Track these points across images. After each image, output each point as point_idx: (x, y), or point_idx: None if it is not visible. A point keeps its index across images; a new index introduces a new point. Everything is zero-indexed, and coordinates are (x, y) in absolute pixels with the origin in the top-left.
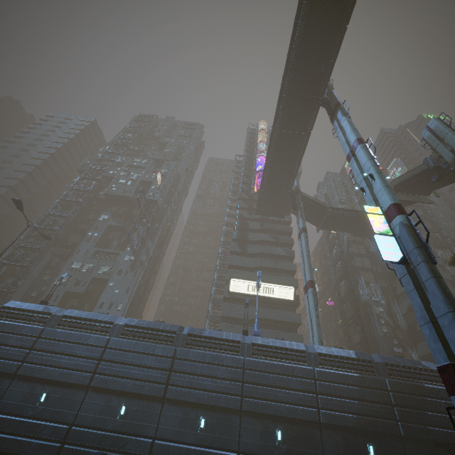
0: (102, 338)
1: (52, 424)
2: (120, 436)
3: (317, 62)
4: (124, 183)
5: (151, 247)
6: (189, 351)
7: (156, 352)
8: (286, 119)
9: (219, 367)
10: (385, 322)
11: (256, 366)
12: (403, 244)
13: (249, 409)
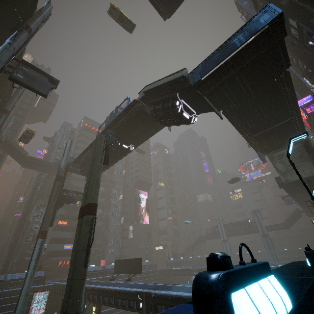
0: None
1: None
2: None
3: None
4: None
5: None
6: None
7: None
8: None
9: None
10: (34, 234)
11: None
12: None
13: None
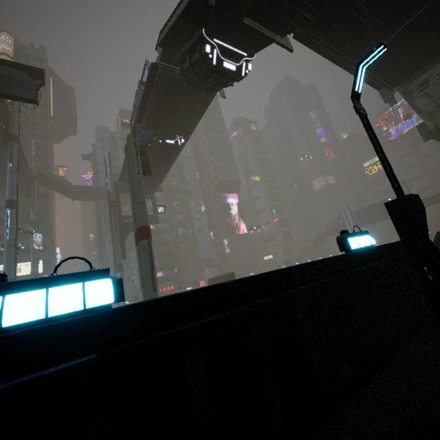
0: None
1: None
2: None
3: None
4: None
5: None
6: None
7: None
8: None
9: None
10: None
11: None
12: None
13: None
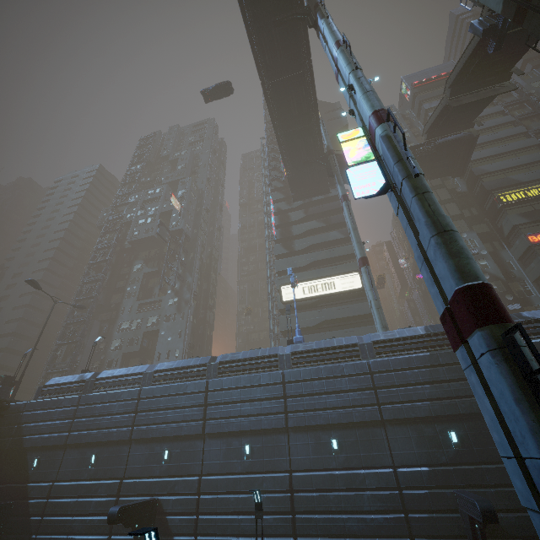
0: (134, 391)
1: (105, 482)
2: (167, 479)
3: None
4: (144, 222)
5: (191, 281)
6: (221, 380)
7: (187, 391)
8: (271, 63)
9: (256, 389)
10: (491, 277)
11: (297, 377)
12: (387, 166)
13: (295, 424)
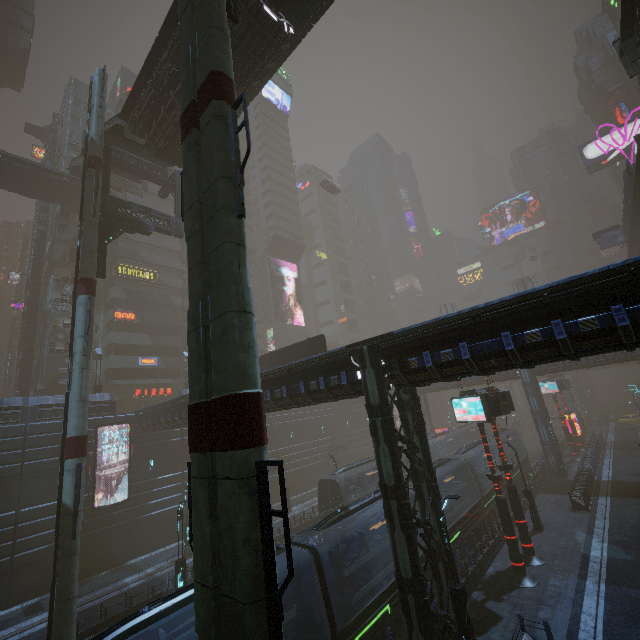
0: None
1: None
2: None
3: None
4: None
5: None
6: None
7: None
8: None
9: None
10: (66, 337)
11: None
12: None
13: None
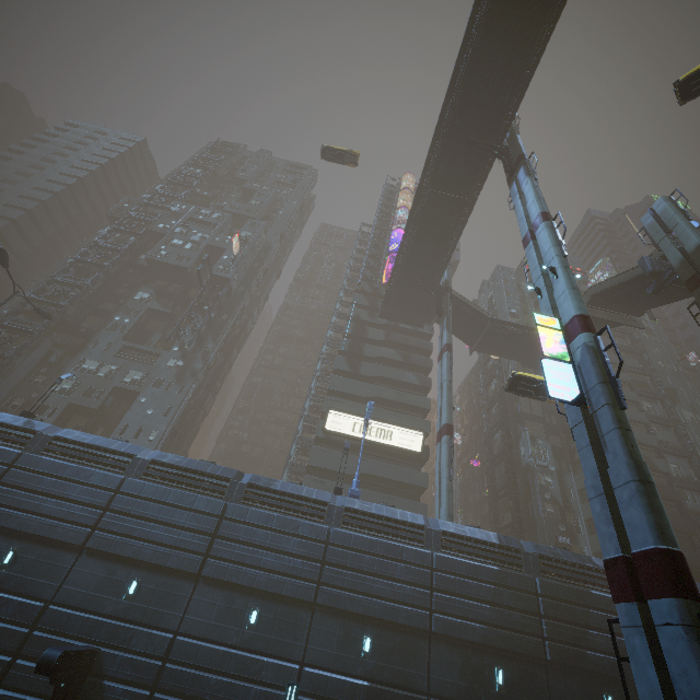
0: (113, 477)
1: (18, 599)
2: (124, 625)
3: (498, 86)
4: (180, 245)
5: (211, 349)
6: (247, 510)
7: (194, 507)
8: (442, 173)
9: (289, 538)
10: (552, 498)
11: (346, 541)
12: (583, 377)
13: (327, 602)
